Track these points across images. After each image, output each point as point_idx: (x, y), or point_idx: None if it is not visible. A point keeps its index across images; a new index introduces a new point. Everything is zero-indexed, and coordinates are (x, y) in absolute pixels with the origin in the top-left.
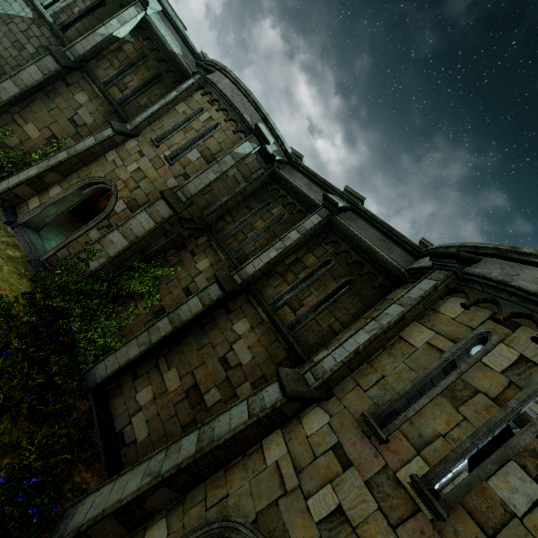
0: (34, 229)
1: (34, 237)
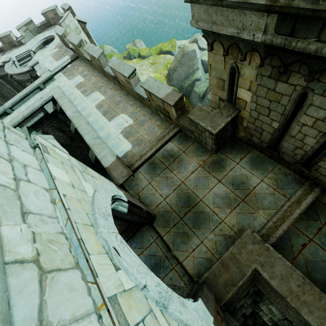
0: None
1: None
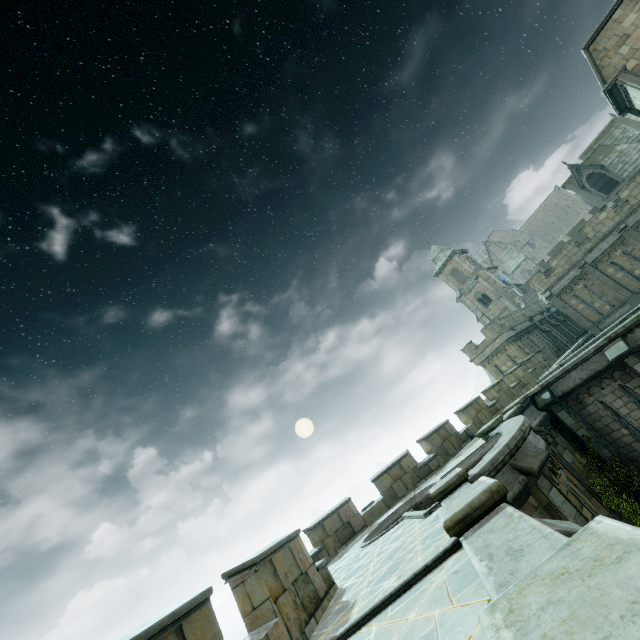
0: None
1: None
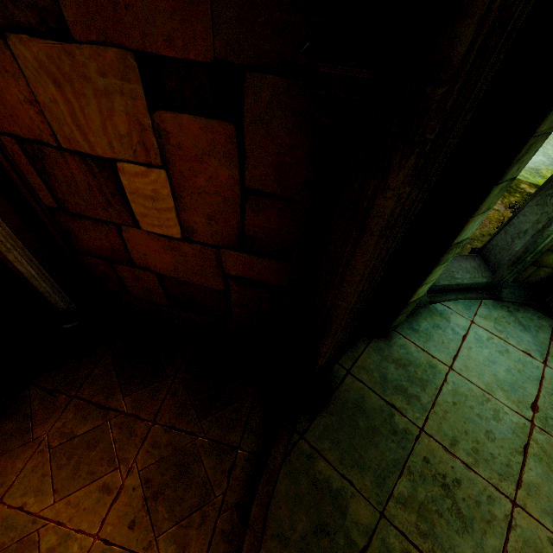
0: (493, 271)
1: (465, 267)
